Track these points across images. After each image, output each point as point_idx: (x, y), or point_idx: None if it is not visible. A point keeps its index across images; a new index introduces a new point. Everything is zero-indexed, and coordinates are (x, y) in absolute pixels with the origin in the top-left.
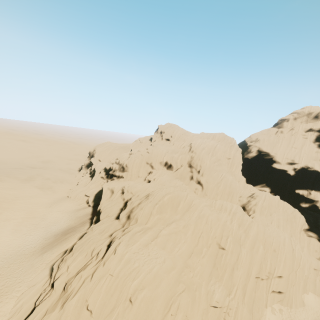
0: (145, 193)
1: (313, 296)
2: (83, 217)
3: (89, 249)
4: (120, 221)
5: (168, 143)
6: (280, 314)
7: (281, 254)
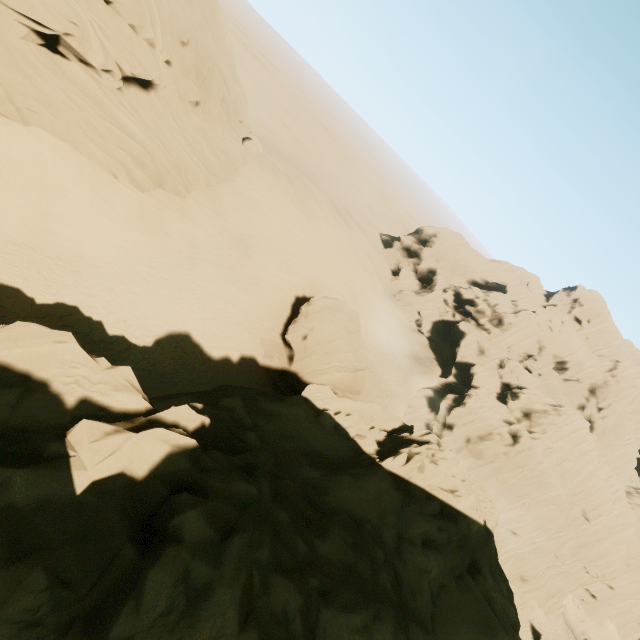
0: (548, 400)
1: (615, 629)
2: (424, 349)
3: (487, 422)
4: (511, 412)
5: (576, 327)
6: (577, 609)
7: (634, 574)
